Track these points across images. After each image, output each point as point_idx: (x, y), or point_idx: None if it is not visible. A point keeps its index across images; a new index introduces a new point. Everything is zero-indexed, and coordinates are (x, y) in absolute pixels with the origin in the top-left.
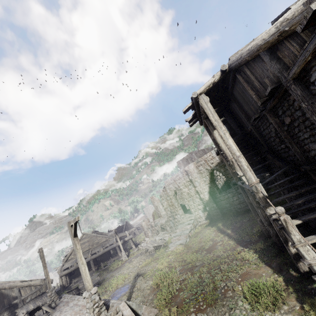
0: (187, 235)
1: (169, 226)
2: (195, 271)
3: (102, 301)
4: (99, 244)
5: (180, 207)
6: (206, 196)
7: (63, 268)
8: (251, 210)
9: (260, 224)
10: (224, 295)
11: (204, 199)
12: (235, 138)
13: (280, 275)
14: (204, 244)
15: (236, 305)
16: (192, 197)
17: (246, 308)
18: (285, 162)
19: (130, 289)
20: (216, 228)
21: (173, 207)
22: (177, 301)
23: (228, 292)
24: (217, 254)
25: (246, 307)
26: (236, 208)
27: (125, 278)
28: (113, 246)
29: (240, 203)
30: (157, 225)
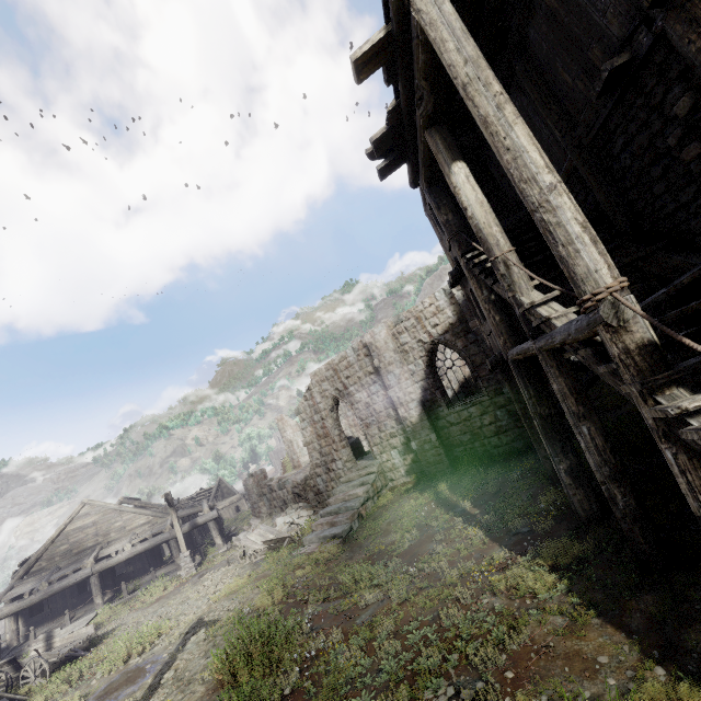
0: (356, 513)
1: (313, 491)
2: (357, 626)
3: None
4: (127, 533)
5: (346, 442)
6: (412, 412)
7: (7, 598)
8: (526, 451)
9: (568, 481)
10: None
11: (408, 420)
12: (511, 220)
13: (679, 672)
14: (397, 537)
15: None
16: (378, 415)
17: None
18: (695, 252)
19: (155, 675)
20: (433, 497)
21: (326, 440)
22: None
23: None
24: (431, 568)
25: None
26: (489, 446)
27: (162, 634)
28: (163, 537)
29: (500, 433)
30: (285, 488)
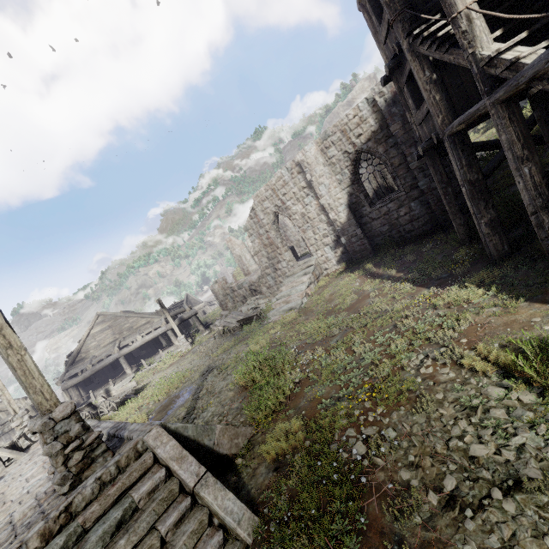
0: (304, 292)
1: (265, 286)
2: (333, 345)
3: (94, 433)
4: (135, 330)
5: (287, 247)
6: (341, 214)
7: (67, 376)
8: (434, 231)
9: (487, 231)
10: (430, 378)
11: (337, 221)
12: None
13: None
14: (340, 301)
15: (484, 398)
16: (312, 221)
17: (524, 402)
18: None
19: (192, 395)
20: (362, 273)
21: (272, 247)
22: (302, 407)
23: (442, 371)
24: (374, 310)
25: (524, 400)
26: (403, 232)
27: (185, 378)
28: (162, 330)
29: (413, 220)
30: (243, 287)
